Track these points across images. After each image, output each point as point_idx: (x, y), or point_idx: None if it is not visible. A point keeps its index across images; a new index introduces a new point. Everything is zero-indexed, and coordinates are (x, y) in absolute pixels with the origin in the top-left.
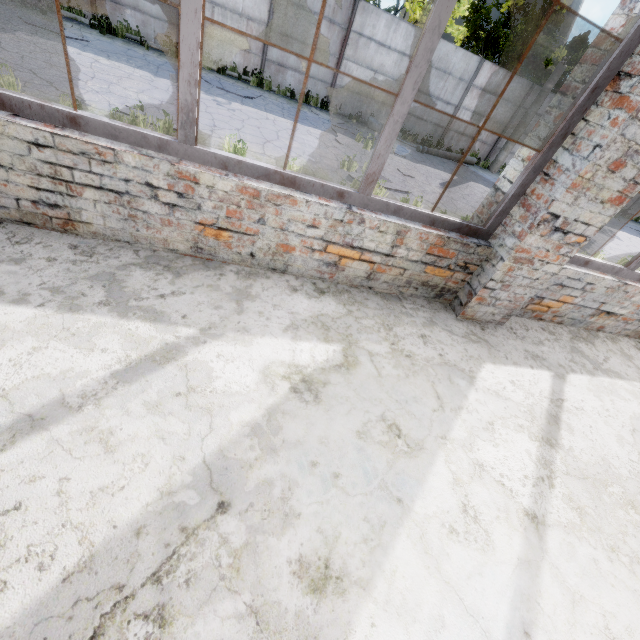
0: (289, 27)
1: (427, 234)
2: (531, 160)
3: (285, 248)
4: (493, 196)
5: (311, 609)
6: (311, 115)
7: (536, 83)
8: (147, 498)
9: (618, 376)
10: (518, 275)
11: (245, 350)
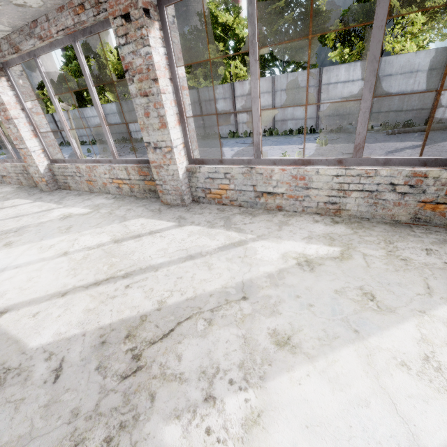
0: (284, 101)
1: (133, 167)
2: None
3: (105, 184)
4: None
5: (0, 247)
6: (295, 139)
7: None
8: (10, 228)
9: (238, 230)
10: (164, 175)
11: (66, 210)
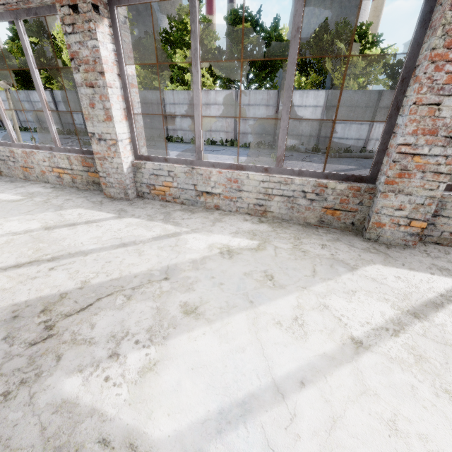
0: (246, 115)
1: (77, 157)
2: None
3: (43, 172)
4: None
5: None
6: (253, 152)
7: None
8: None
9: (175, 224)
10: (108, 167)
11: None
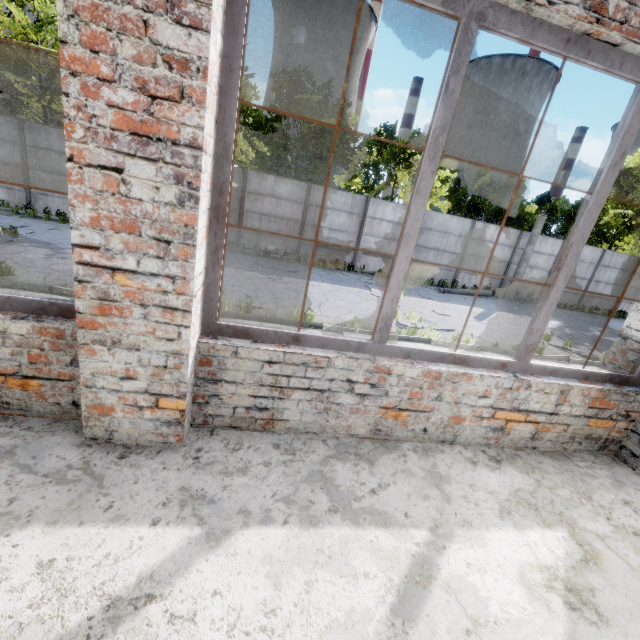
0: (318, 221)
1: (588, 389)
2: None
3: (456, 419)
4: (623, 344)
5: None
6: (343, 277)
7: (519, 229)
8: None
9: None
10: None
11: (485, 552)
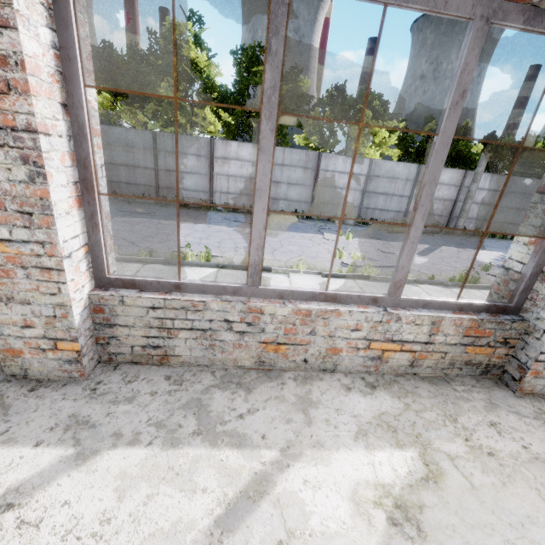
0: (277, 177)
1: (460, 320)
2: (537, 245)
3: (333, 351)
4: (505, 275)
5: None
6: (301, 224)
7: (466, 169)
8: None
9: None
10: None
11: (327, 470)
